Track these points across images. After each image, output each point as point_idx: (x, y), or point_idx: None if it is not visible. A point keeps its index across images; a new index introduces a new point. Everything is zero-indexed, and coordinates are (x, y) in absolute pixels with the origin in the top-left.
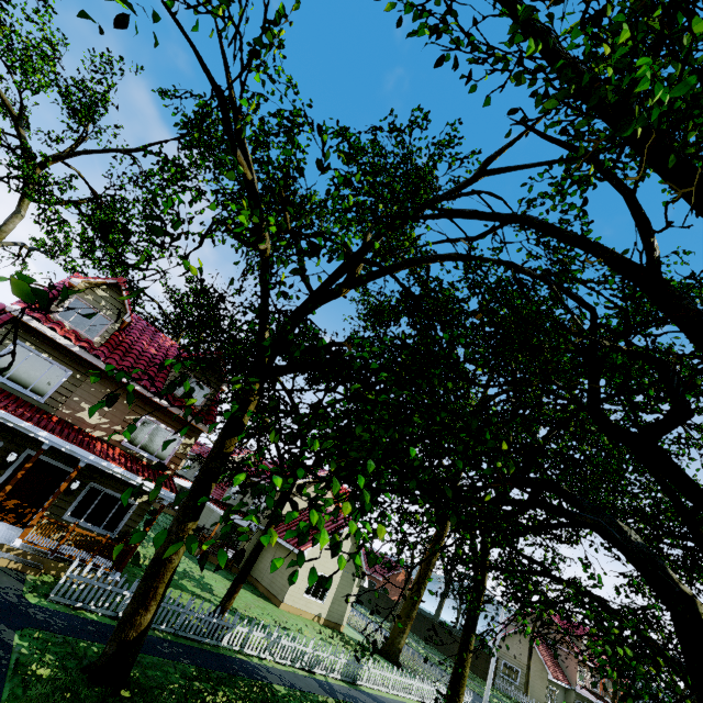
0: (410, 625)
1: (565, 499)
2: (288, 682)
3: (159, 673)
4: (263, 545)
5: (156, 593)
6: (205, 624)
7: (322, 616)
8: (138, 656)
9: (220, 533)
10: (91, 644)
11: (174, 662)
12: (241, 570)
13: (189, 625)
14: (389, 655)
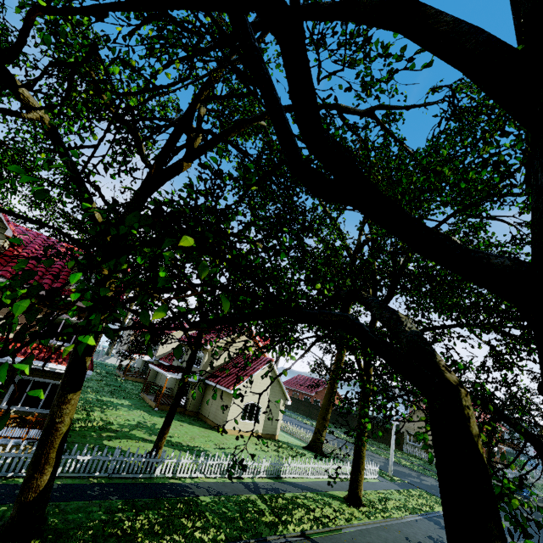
0: (327, 425)
1: (361, 303)
2: (215, 492)
3: (81, 515)
4: (181, 394)
5: (48, 458)
6: (136, 464)
7: (259, 432)
8: (63, 505)
9: (174, 388)
10: (13, 506)
11: (100, 502)
12: (166, 416)
13: (121, 468)
14: (314, 448)
